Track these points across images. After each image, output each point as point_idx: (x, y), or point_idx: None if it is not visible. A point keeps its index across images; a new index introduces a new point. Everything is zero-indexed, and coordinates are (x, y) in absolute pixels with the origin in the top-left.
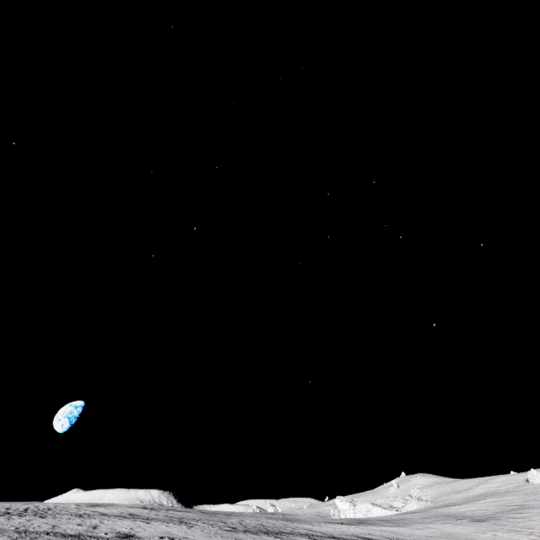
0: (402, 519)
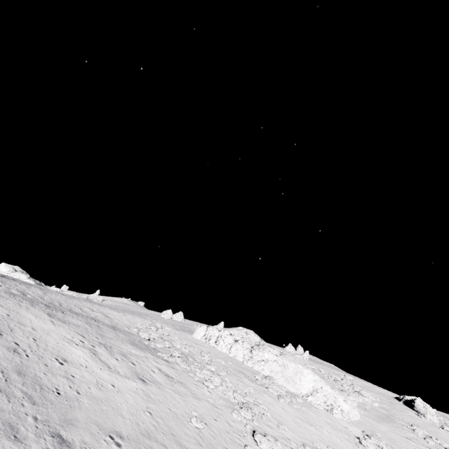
0: None
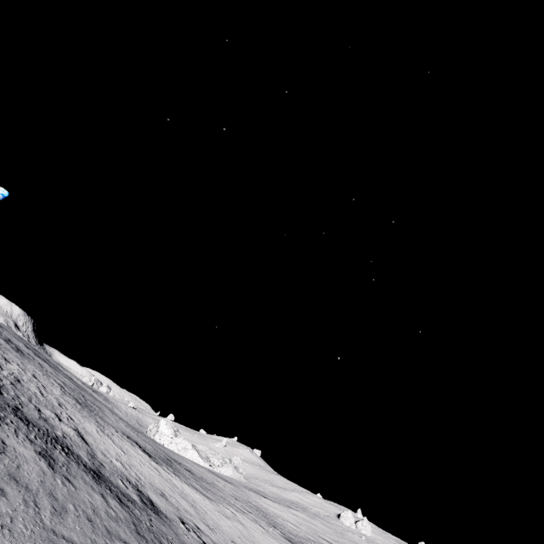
0: (212, 484)
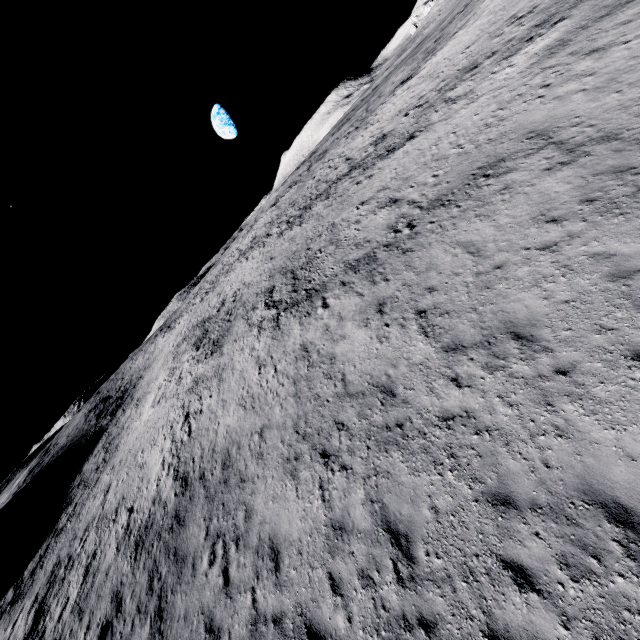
0: None
